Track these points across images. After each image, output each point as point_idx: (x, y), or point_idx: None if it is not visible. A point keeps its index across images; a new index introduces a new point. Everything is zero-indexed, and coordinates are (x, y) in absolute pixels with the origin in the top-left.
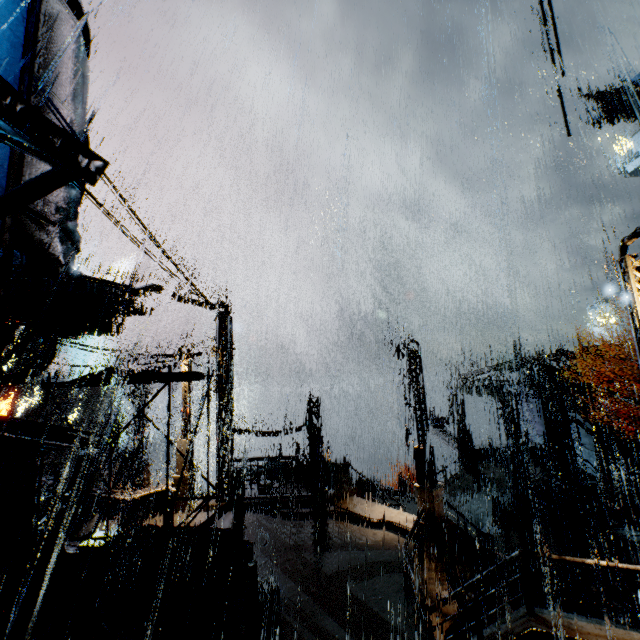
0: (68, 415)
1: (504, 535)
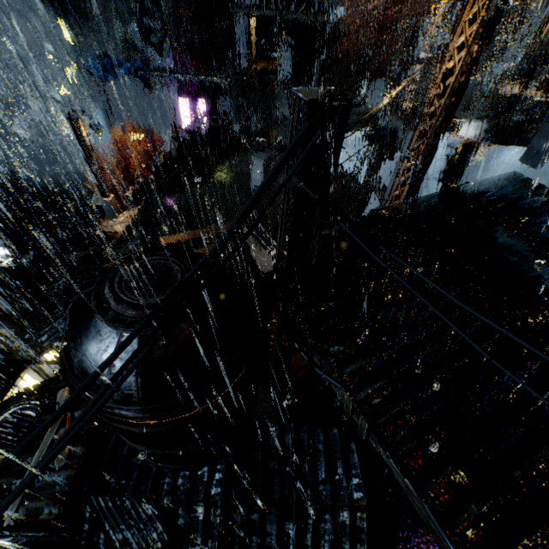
0: None
1: None
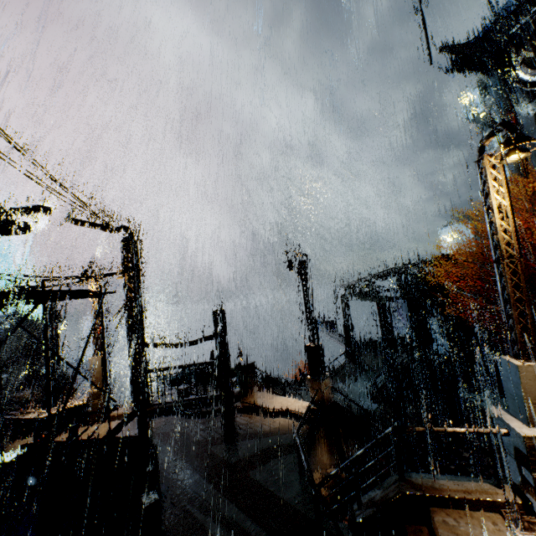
0: None
1: (380, 408)
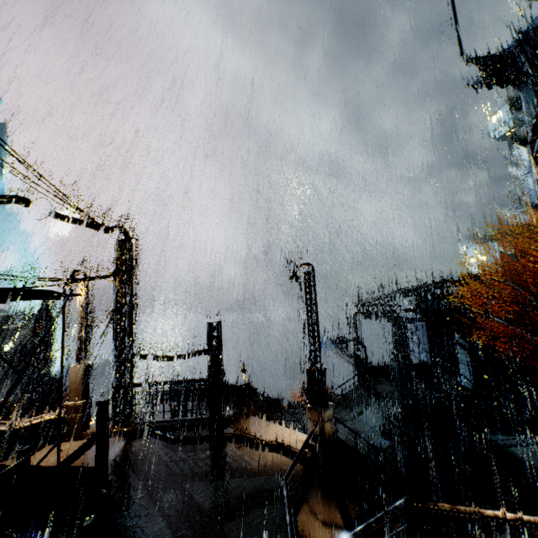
0: (4, 343)
1: (392, 445)
